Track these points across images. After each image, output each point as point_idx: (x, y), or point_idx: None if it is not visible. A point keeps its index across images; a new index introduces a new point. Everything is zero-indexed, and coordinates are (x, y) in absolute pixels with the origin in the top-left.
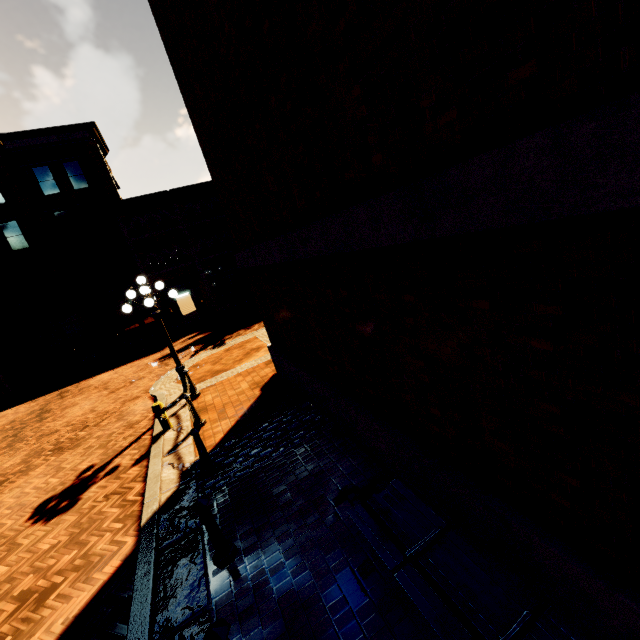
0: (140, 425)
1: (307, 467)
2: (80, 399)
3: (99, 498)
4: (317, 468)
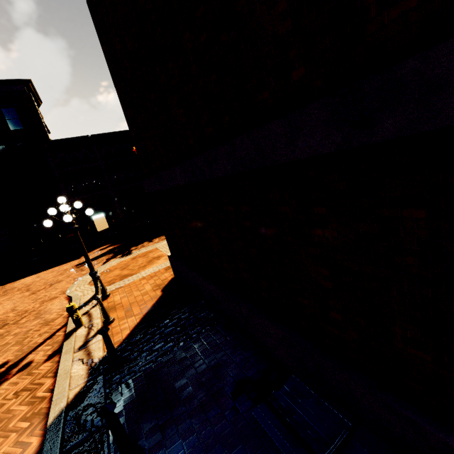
0: (55, 322)
1: (205, 360)
2: (3, 299)
3: (9, 395)
4: (214, 361)
